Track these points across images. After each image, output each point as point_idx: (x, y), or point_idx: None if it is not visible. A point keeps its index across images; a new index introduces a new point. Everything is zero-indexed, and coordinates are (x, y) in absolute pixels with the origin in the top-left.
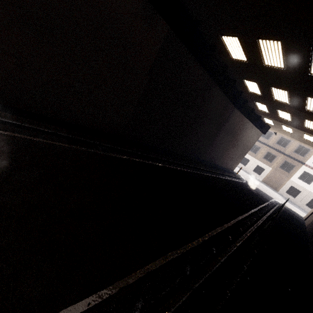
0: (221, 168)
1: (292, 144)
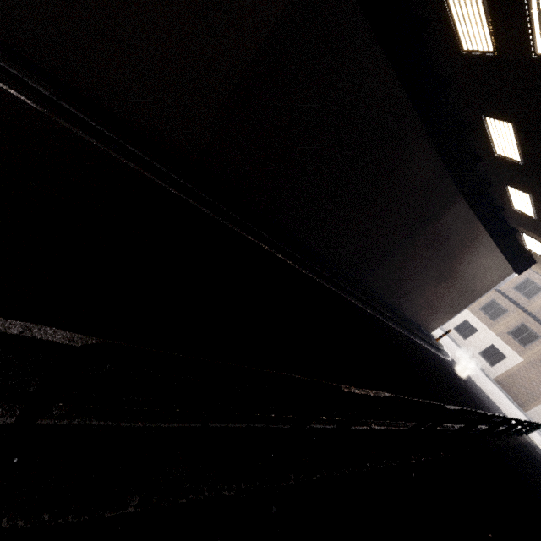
0: (402, 316)
1: None
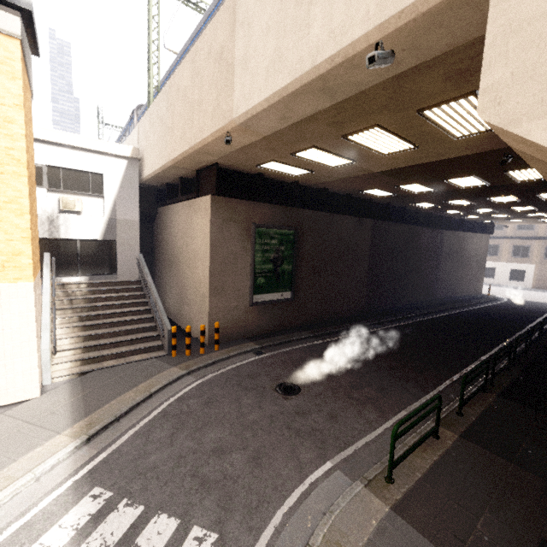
0: (465, 298)
1: None
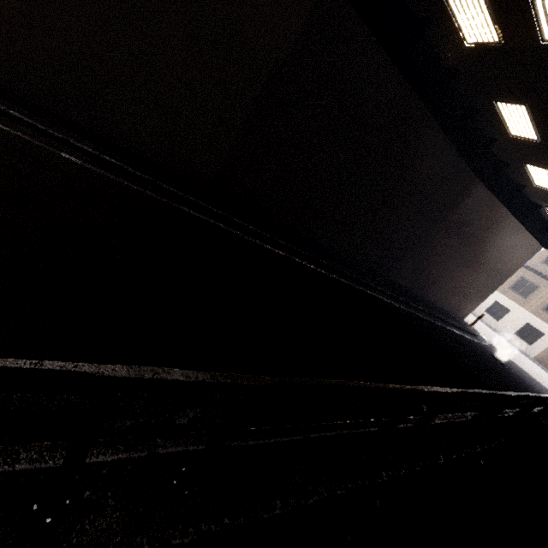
0: (432, 306)
1: None
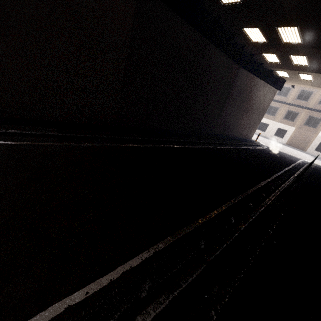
0: (236, 139)
1: (315, 95)
